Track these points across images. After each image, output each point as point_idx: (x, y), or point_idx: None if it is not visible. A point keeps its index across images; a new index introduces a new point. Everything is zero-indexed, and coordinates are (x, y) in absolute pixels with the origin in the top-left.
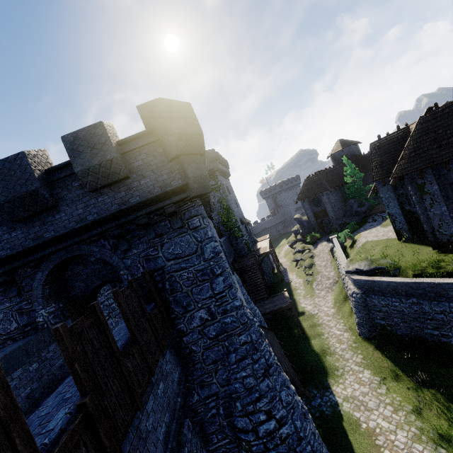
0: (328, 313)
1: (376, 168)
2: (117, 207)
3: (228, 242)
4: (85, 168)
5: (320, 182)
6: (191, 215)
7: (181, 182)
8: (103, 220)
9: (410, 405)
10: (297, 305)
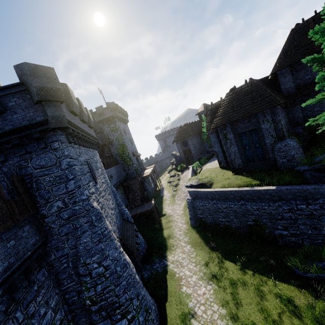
0: (178, 214)
1: (208, 122)
2: None
3: (121, 168)
4: None
5: (187, 130)
6: (53, 140)
7: (43, 118)
8: None
9: (204, 261)
10: (163, 210)
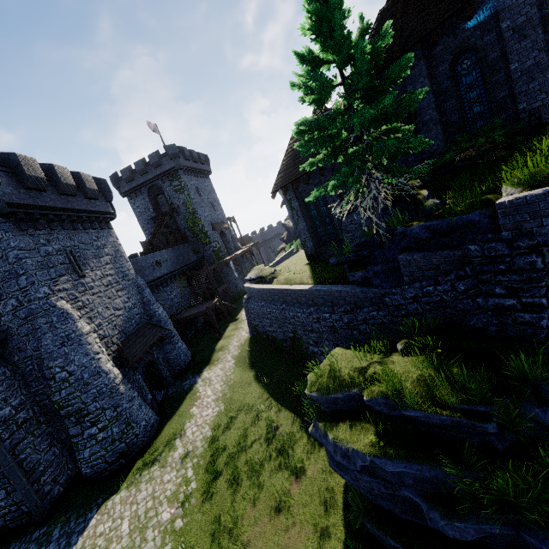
0: None
1: None
2: None
3: (189, 249)
4: None
5: None
6: None
7: None
8: None
9: (233, 381)
10: (240, 312)
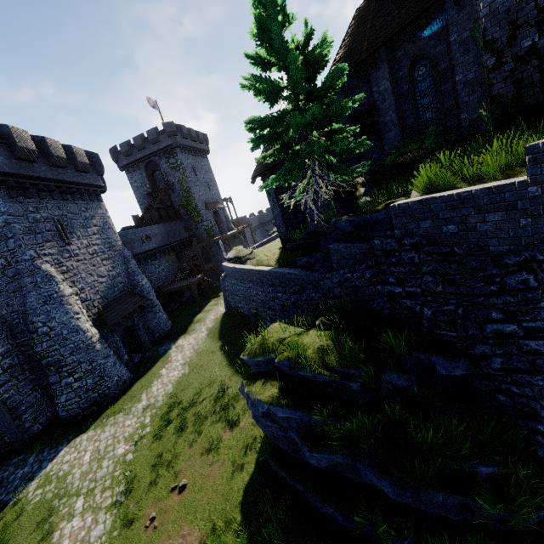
0: None
1: None
2: None
3: (181, 226)
4: None
5: None
6: None
7: None
8: None
9: (202, 349)
10: None
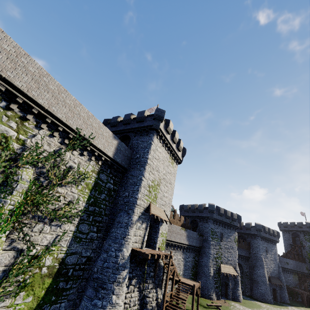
0: None
1: None
2: (248, 232)
3: (304, 266)
4: (246, 227)
5: None
6: (257, 238)
7: (256, 234)
8: (246, 233)
9: None
10: None
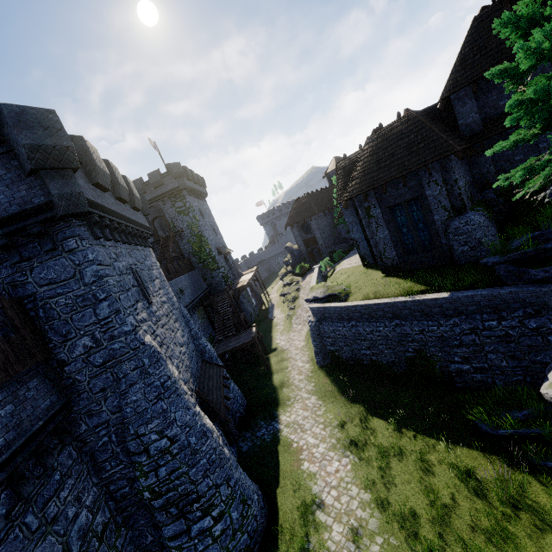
0: (298, 346)
1: (340, 190)
2: None
3: (200, 275)
4: None
5: (309, 205)
6: (65, 236)
7: (44, 200)
8: None
9: (338, 421)
10: (272, 342)
